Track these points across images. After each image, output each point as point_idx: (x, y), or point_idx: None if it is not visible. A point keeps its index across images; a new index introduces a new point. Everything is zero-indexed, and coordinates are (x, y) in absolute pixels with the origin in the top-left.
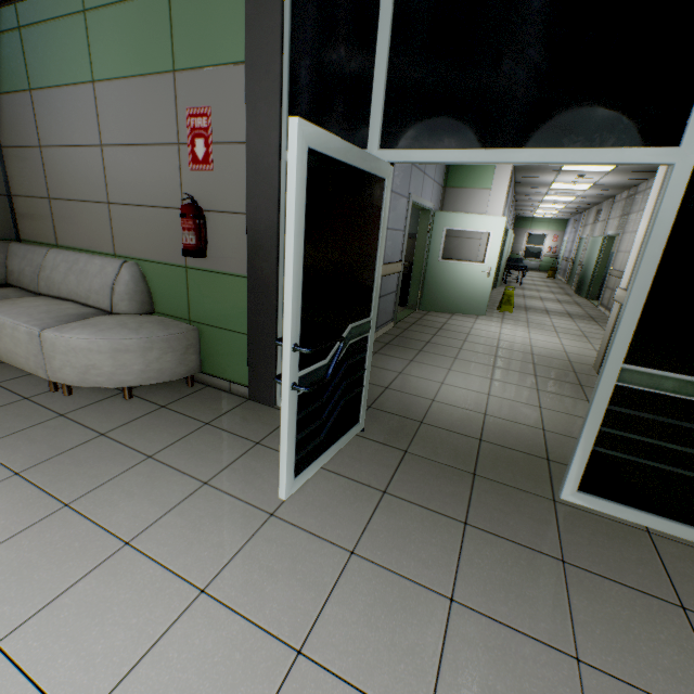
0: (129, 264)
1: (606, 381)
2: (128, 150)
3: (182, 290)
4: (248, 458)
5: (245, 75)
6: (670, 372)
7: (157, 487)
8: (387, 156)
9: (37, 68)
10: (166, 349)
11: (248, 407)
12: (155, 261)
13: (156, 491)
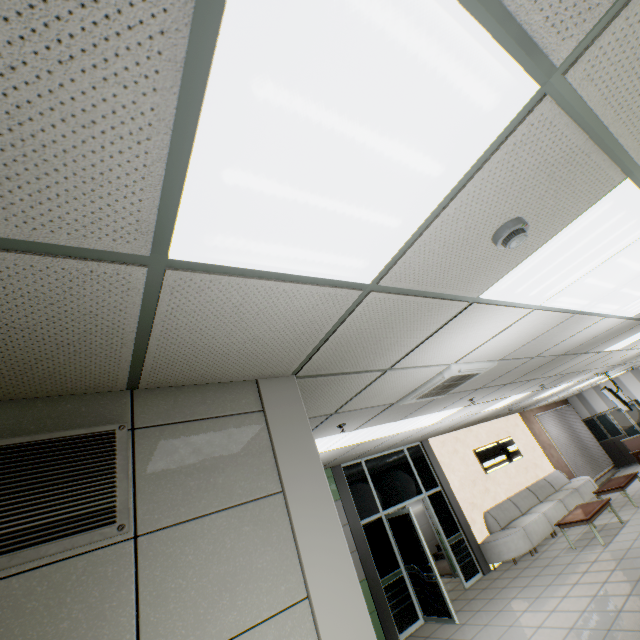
0: None
1: (448, 545)
2: None
3: None
4: (436, 635)
5: (342, 502)
6: (451, 536)
7: None
8: (385, 512)
9: None
10: None
11: None
12: None
13: None
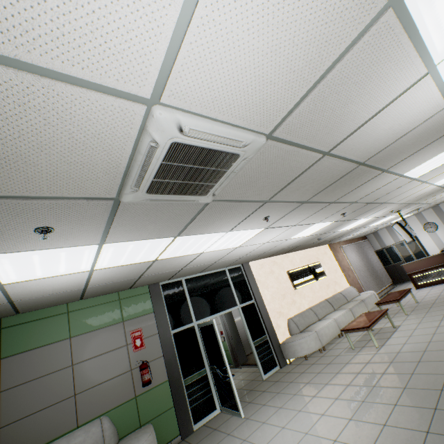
0: (104, 417)
1: (253, 346)
2: (94, 359)
3: (134, 411)
4: (222, 428)
5: (155, 315)
6: (257, 339)
7: (225, 443)
8: (198, 322)
9: (14, 344)
10: (155, 435)
11: (189, 438)
12: (114, 408)
13: (226, 443)
